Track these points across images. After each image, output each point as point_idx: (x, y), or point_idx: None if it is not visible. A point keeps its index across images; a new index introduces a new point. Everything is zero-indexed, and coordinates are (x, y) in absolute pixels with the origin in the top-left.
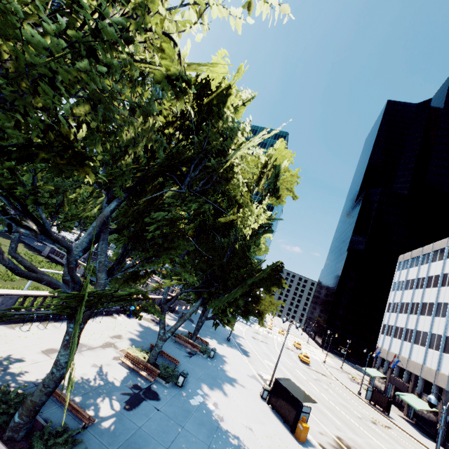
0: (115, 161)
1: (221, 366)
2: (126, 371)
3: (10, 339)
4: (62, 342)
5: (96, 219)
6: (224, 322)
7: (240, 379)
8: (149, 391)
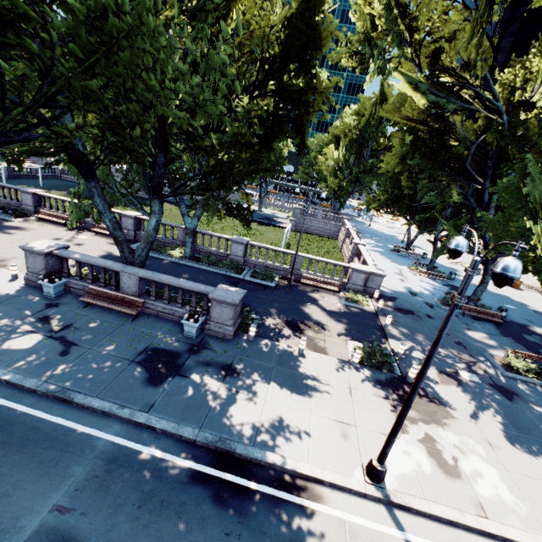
0: (496, 163)
1: (436, 263)
2: (429, 280)
3: (385, 280)
4: (486, 274)
5: (490, 209)
6: (429, 233)
7: (453, 267)
8: (452, 286)
